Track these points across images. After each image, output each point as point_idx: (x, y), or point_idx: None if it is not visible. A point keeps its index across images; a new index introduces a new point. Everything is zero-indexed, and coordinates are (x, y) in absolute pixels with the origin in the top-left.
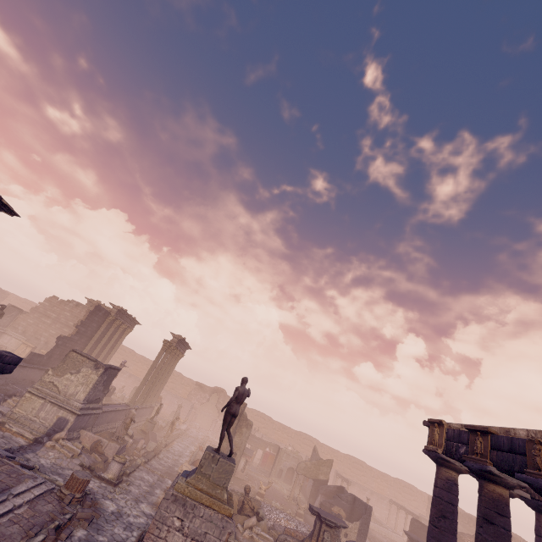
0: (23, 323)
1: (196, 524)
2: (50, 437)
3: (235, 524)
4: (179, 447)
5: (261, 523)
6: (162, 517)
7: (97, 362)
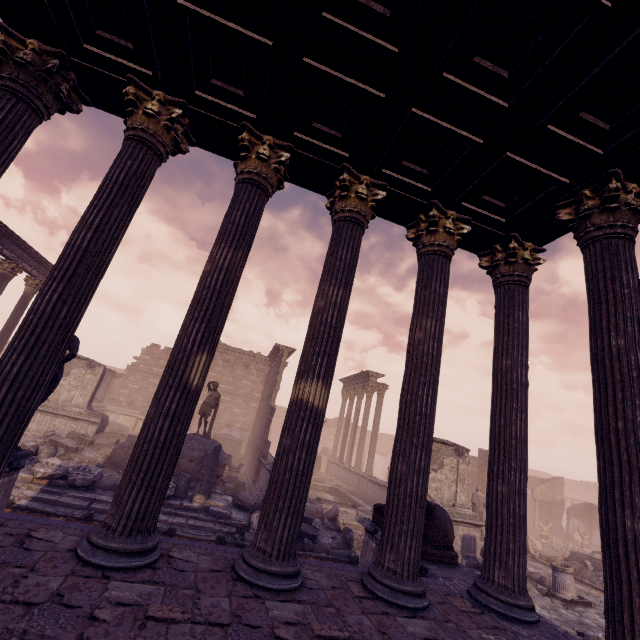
0: (123, 392)
1: None
2: None
3: None
4: None
5: None
6: None
7: (456, 446)
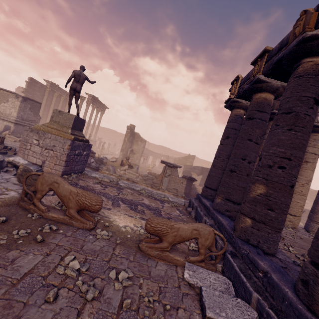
0: None
1: (48, 142)
2: (1, 133)
3: (117, 169)
4: (108, 156)
5: (132, 169)
6: (25, 140)
7: (16, 94)
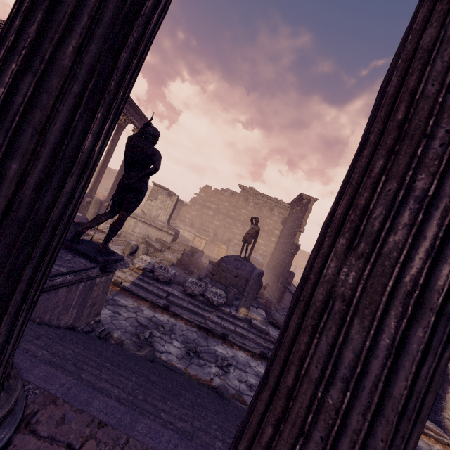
0: (187, 216)
1: None
2: None
3: None
4: None
5: None
6: None
7: None
